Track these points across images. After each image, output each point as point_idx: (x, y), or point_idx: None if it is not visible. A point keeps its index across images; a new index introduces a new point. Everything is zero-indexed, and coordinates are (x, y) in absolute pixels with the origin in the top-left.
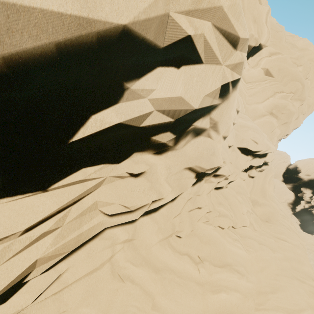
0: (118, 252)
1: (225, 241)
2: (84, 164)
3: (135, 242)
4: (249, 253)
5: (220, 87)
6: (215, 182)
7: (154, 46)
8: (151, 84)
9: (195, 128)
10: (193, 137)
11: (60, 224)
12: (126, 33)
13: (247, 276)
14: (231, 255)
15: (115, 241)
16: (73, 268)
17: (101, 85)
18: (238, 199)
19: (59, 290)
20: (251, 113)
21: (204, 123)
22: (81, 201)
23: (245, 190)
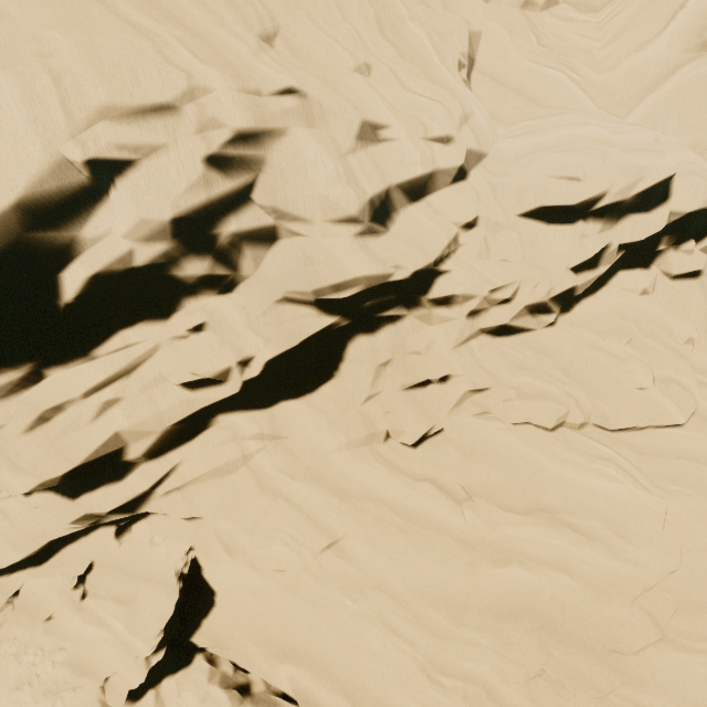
0: (258, 454)
1: (544, 456)
2: (119, 326)
3: (288, 443)
4: (671, 498)
5: (201, 164)
6: (458, 318)
7: (71, 185)
8: (106, 217)
9: (240, 235)
10: (265, 247)
11: (120, 393)
12: (16, 201)
13: (609, 544)
14: (563, 491)
15: (236, 432)
16: (190, 462)
17: (42, 247)
18: (610, 350)
19: (176, 483)
20: (624, 88)
21: (250, 220)
22: (138, 369)
23: (655, 322)
